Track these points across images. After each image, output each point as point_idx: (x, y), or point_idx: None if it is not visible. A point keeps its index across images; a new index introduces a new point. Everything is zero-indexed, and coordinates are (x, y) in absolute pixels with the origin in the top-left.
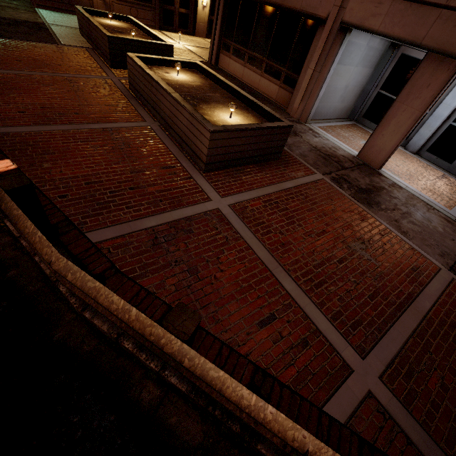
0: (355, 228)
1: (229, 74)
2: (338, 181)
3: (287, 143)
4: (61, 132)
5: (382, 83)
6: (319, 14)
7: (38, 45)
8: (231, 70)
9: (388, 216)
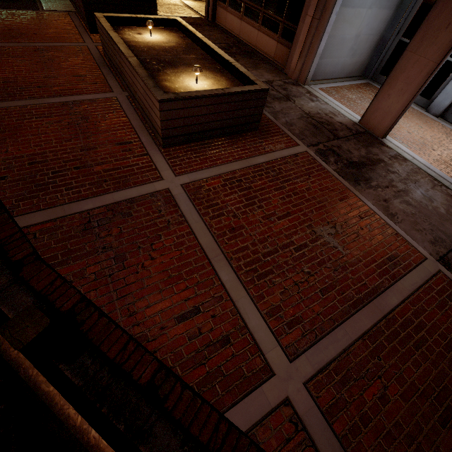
0: (329, 209)
1: (226, 31)
2: (324, 153)
3: (274, 110)
4: (17, 109)
5: (405, 27)
6: None
7: (17, 13)
8: (229, 26)
9: (377, 194)
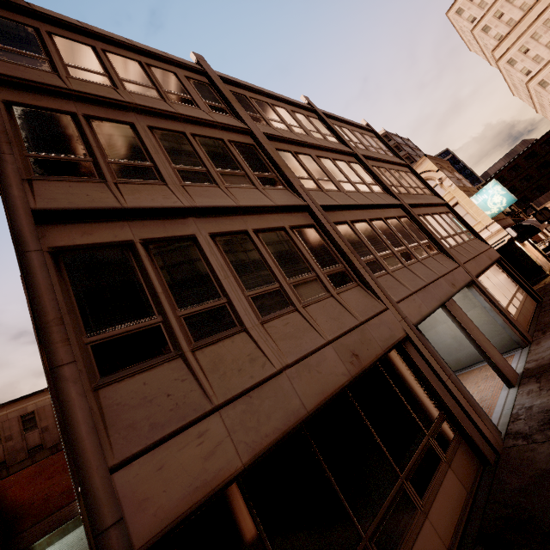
0: None
1: None
2: None
3: None
4: None
5: None
6: (399, 337)
7: None
8: None
9: None
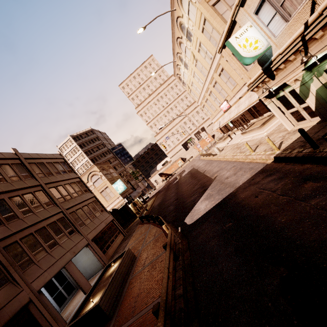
0: None
1: None
2: None
3: None
4: (156, 256)
5: None
6: (25, 303)
7: None
8: None
9: None
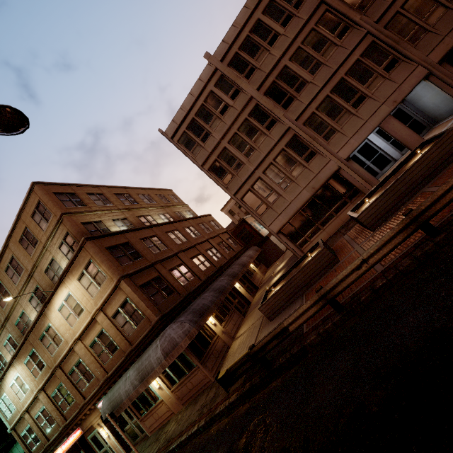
0: None
1: None
2: None
3: None
4: None
5: None
6: (334, 170)
7: None
8: None
9: None
